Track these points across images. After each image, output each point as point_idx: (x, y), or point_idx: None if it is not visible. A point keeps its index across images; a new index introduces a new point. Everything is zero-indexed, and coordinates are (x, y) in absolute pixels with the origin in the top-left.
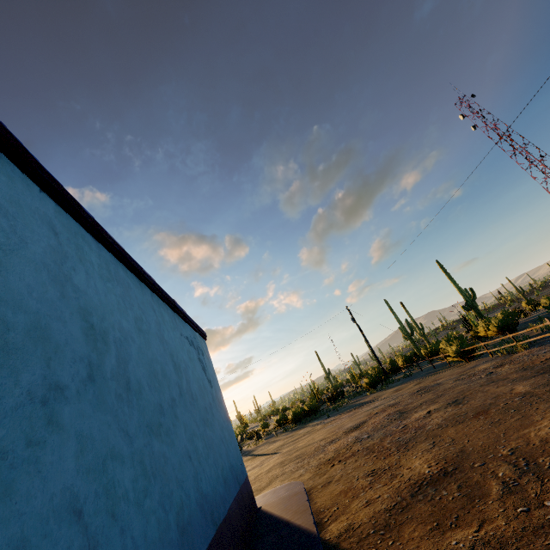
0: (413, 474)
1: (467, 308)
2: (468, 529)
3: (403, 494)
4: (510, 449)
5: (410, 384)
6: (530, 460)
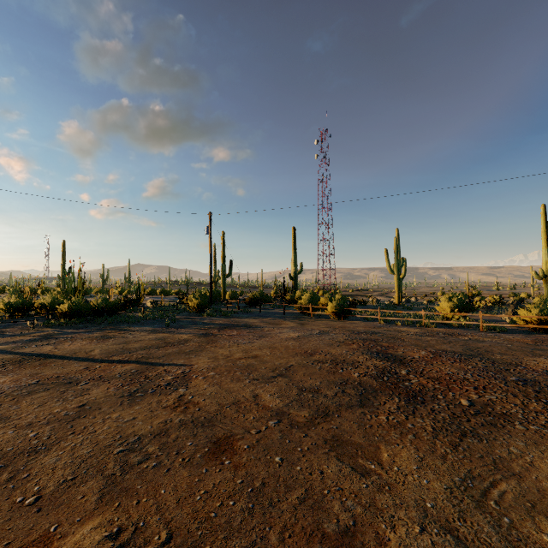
0: None
1: (292, 277)
2: None
3: None
4: None
5: (280, 321)
6: None
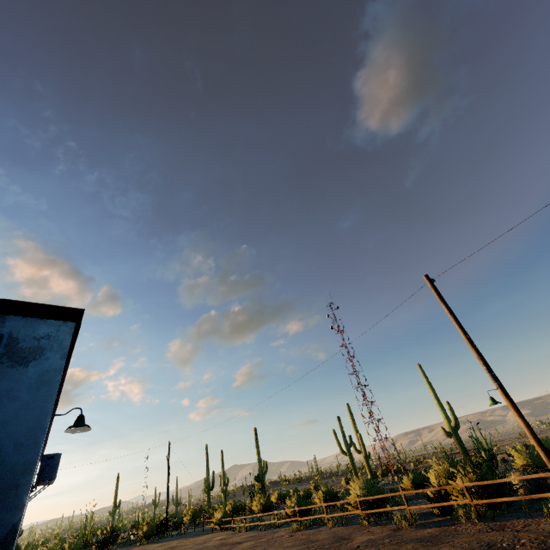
0: None
1: (257, 479)
2: None
3: None
4: None
5: (175, 542)
6: None
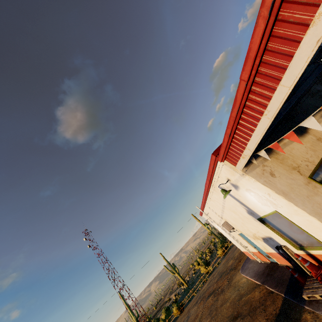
0: None
1: None
2: None
3: None
4: None
5: None
6: None
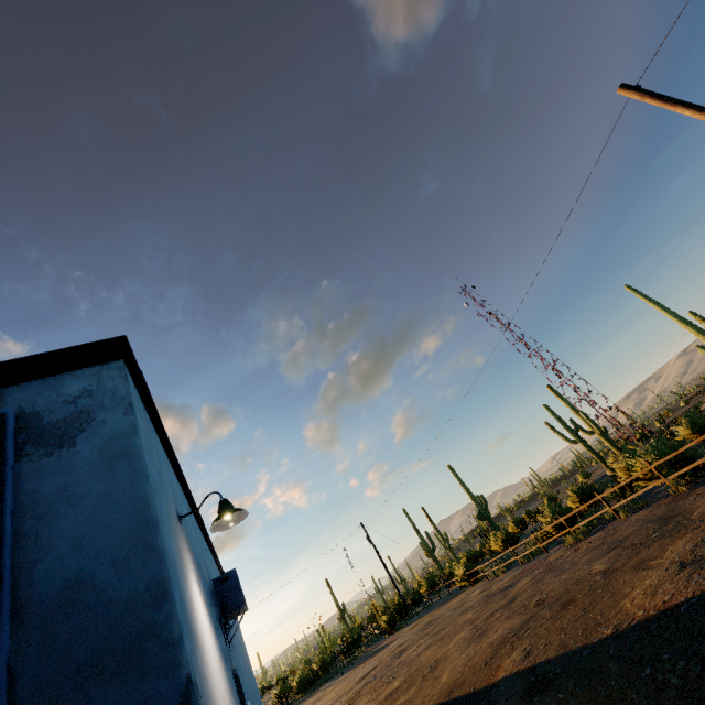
0: (391, 690)
1: (481, 518)
2: (400, 701)
3: (382, 702)
4: (435, 659)
5: (426, 617)
6: (438, 662)
